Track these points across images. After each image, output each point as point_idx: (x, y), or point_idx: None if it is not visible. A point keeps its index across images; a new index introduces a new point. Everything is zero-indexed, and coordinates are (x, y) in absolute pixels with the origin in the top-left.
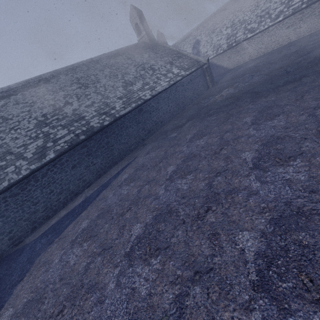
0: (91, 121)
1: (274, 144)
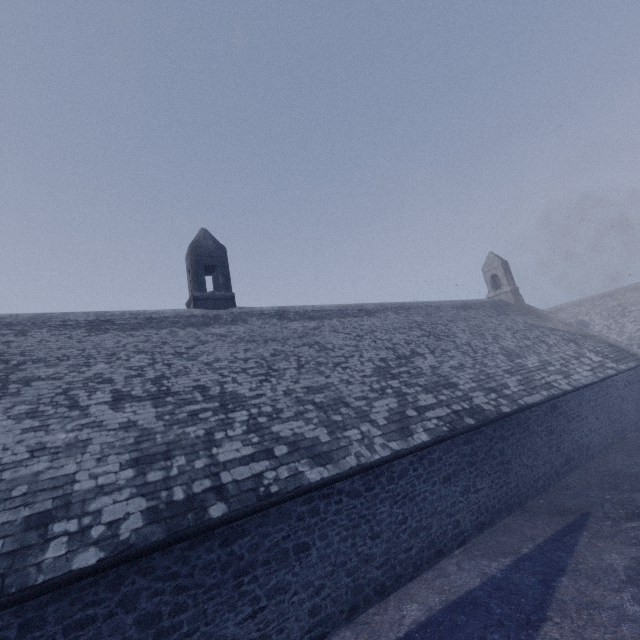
0: (473, 395)
1: None
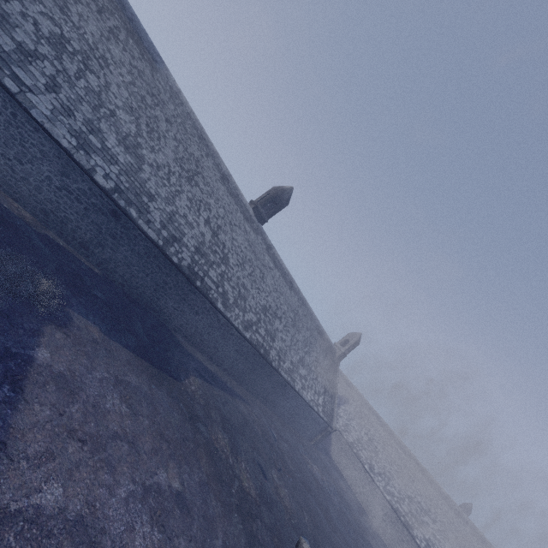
0: (273, 350)
1: (314, 541)
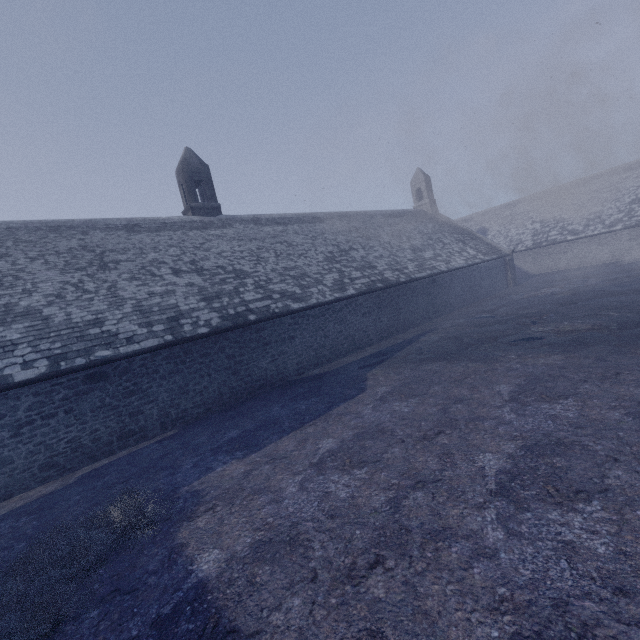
0: (385, 273)
1: None
